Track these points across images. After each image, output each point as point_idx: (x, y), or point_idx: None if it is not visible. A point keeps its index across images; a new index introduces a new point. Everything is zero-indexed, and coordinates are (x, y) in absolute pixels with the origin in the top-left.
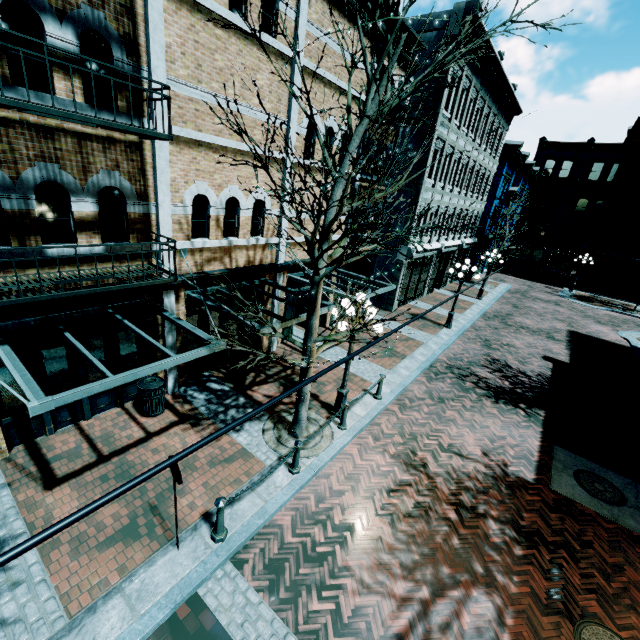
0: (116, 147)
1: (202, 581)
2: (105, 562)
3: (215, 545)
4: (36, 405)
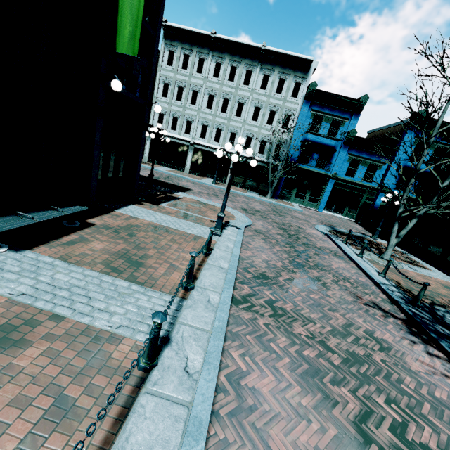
0: None
1: None
2: None
3: None
4: None
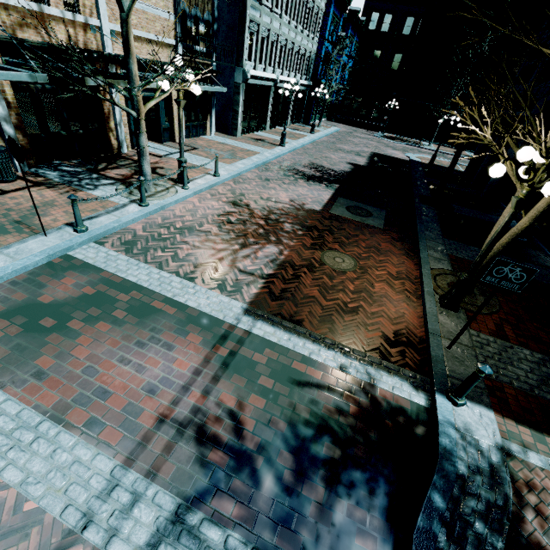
0: None
1: (70, 248)
2: None
3: (78, 234)
4: None
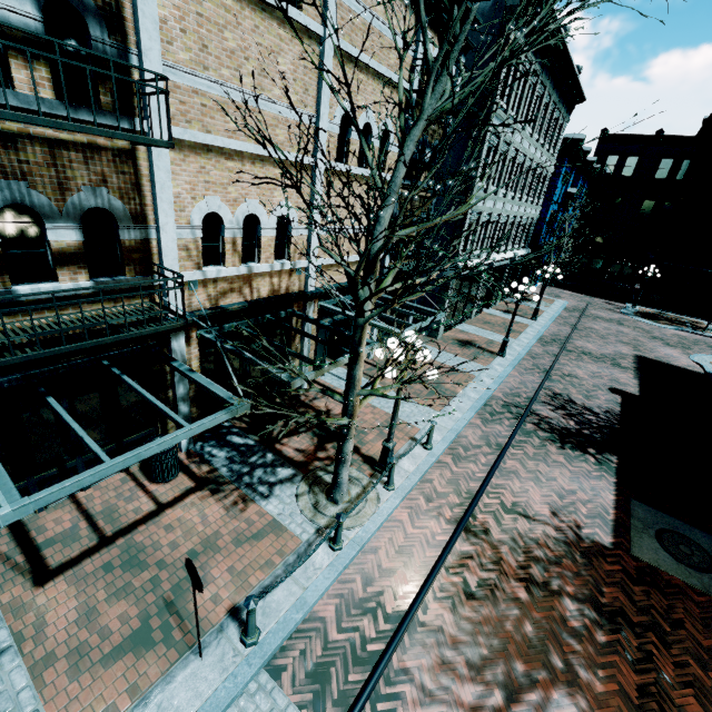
0: (101, 156)
1: (232, 700)
2: (112, 681)
3: (246, 650)
4: (8, 512)
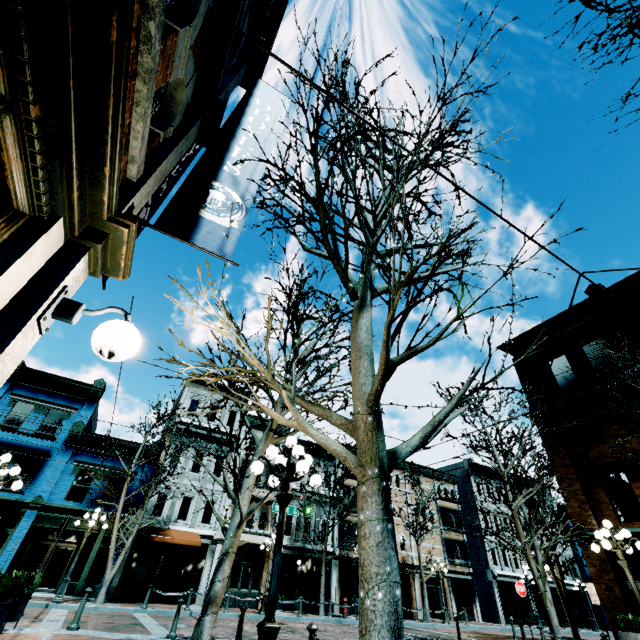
0: None
1: None
2: None
3: None
4: None
